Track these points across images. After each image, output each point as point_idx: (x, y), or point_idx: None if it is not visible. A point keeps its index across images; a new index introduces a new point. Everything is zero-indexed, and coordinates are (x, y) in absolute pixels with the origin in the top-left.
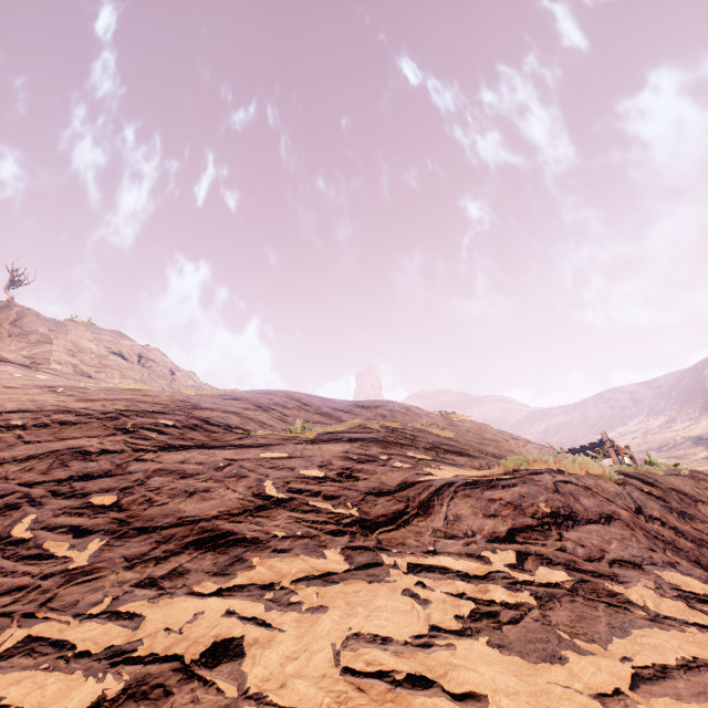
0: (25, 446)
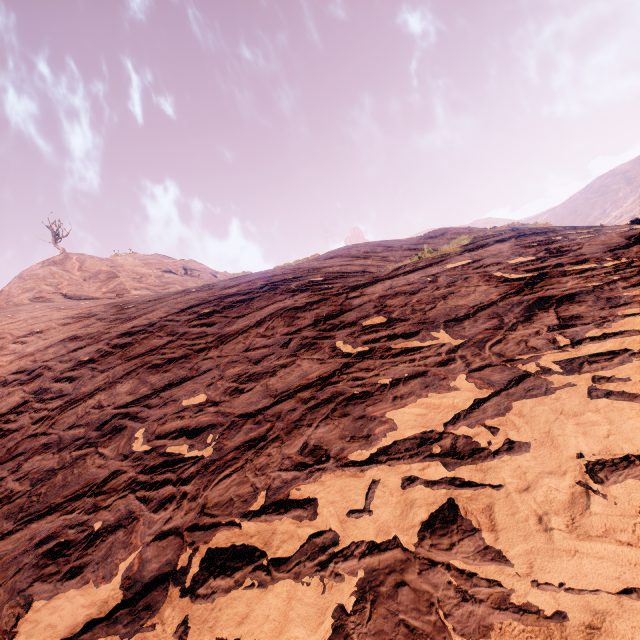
0: (241, 319)
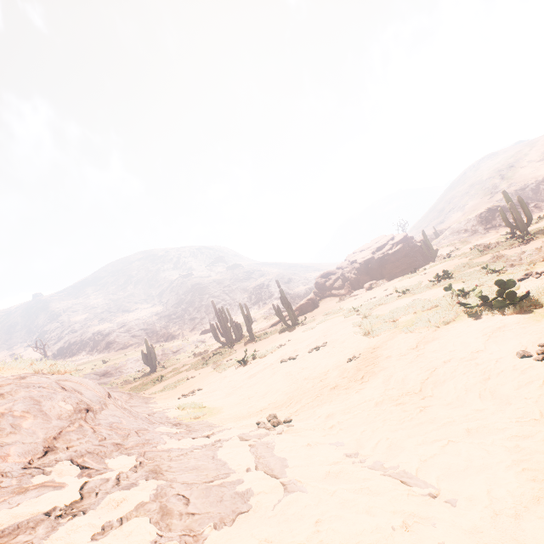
0: None
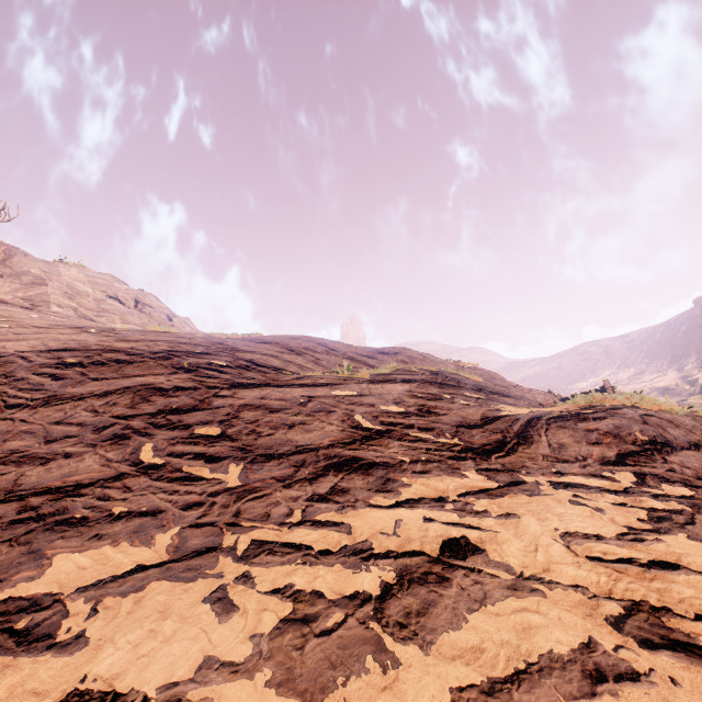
0: (95, 382)
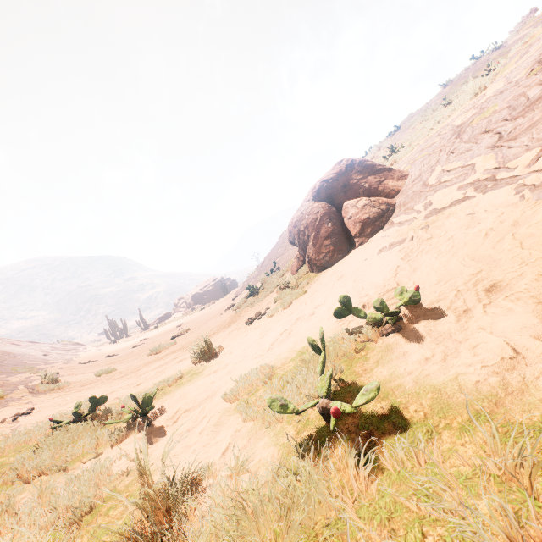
0: None
